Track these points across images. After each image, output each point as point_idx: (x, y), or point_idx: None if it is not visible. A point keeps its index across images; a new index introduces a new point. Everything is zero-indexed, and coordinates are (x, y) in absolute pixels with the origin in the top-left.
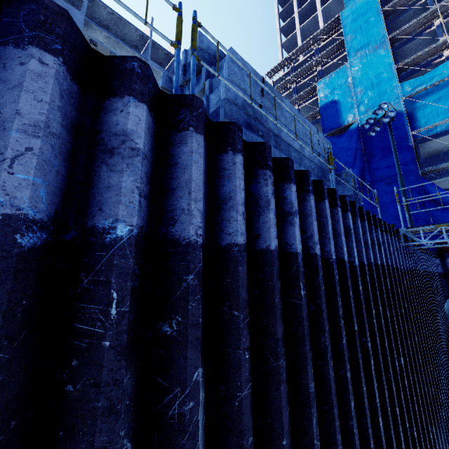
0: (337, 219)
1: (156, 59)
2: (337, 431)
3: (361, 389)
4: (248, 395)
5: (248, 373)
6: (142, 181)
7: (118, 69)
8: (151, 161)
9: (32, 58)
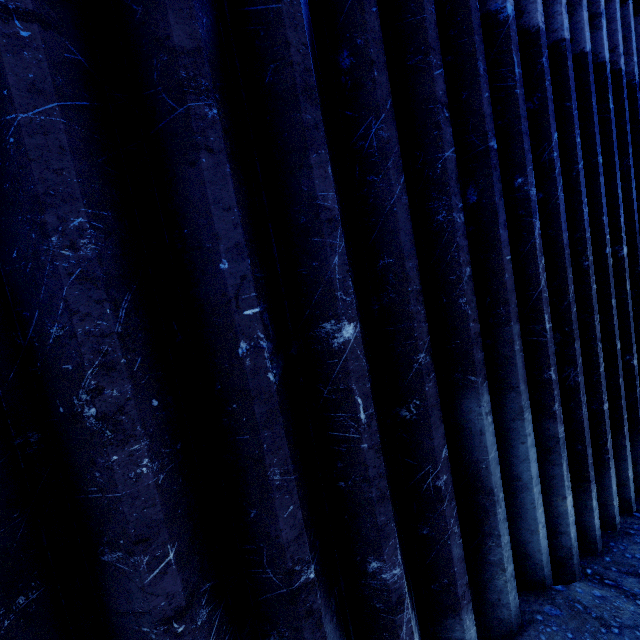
0: (639, 32)
1: None
2: (637, 240)
3: None
4: (581, 169)
5: (580, 154)
6: None
7: None
8: None
9: None
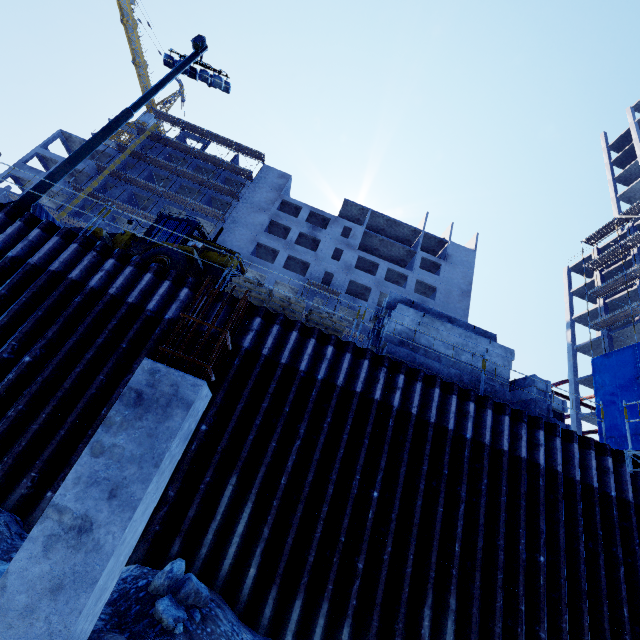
0: (450, 402)
1: (428, 248)
2: (396, 498)
3: (437, 508)
4: (345, 438)
5: (347, 432)
6: (327, 366)
7: (328, 338)
8: (332, 361)
9: (311, 341)
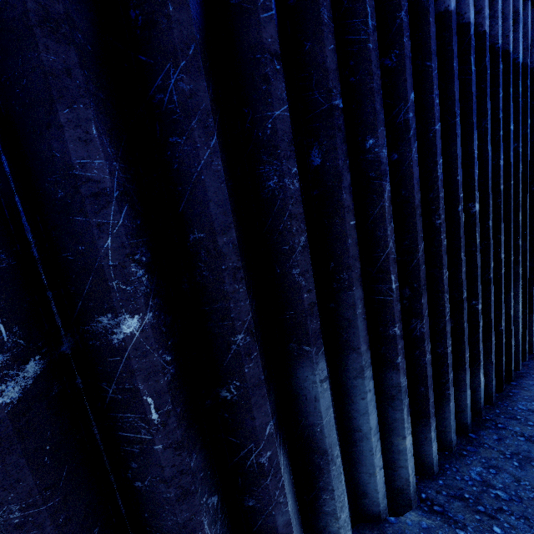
0: None
1: None
2: (489, 197)
3: (509, 183)
4: (438, 131)
5: (438, 115)
6: None
7: None
8: None
9: None
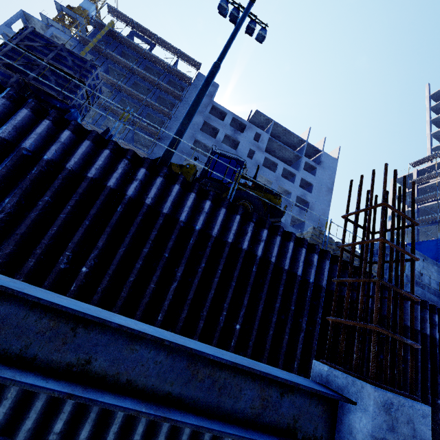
0: None
1: (307, 153)
2: None
3: None
4: (419, 365)
5: (420, 361)
6: None
7: None
8: None
9: None
